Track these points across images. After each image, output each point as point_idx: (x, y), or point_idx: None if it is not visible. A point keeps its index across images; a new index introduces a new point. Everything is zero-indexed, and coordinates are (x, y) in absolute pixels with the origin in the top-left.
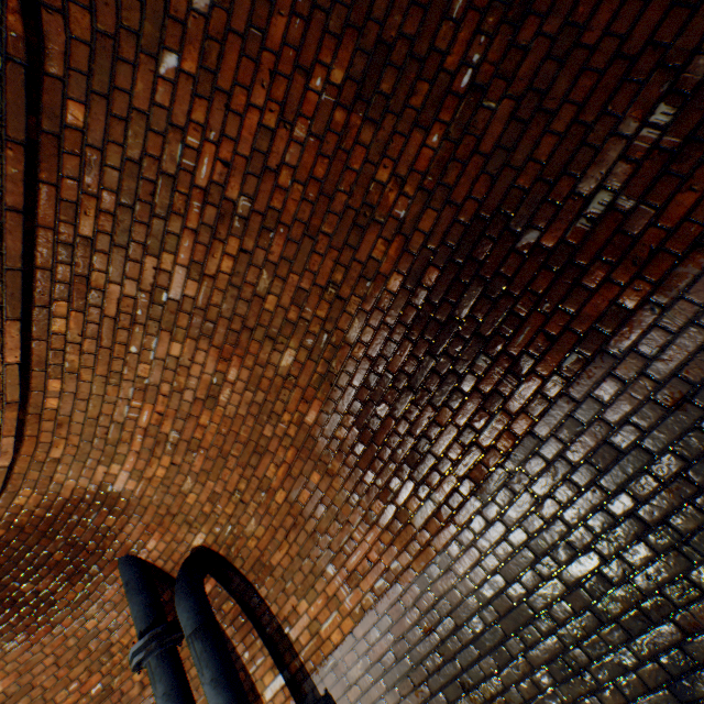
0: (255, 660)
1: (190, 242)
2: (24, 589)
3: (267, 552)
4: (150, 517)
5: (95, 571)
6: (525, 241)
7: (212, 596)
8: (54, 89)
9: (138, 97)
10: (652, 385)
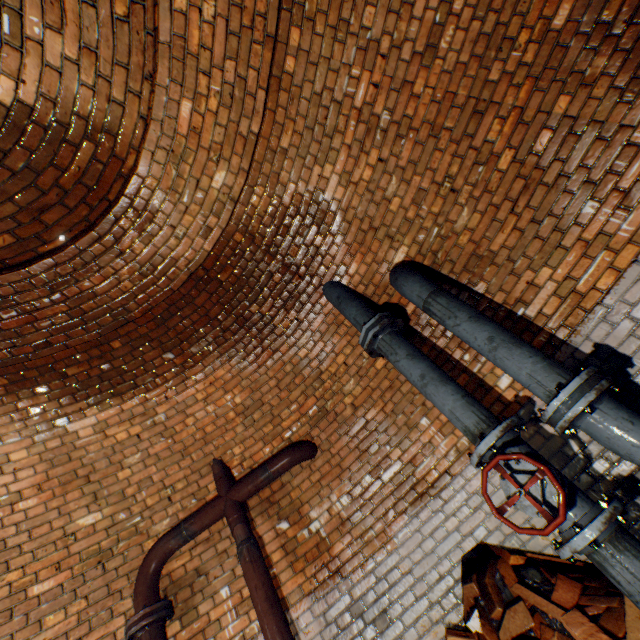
0: (479, 359)
1: None
2: (251, 310)
3: (484, 242)
4: (352, 236)
5: (303, 299)
6: None
7: (416, 315)
8: None
9: None
10: None
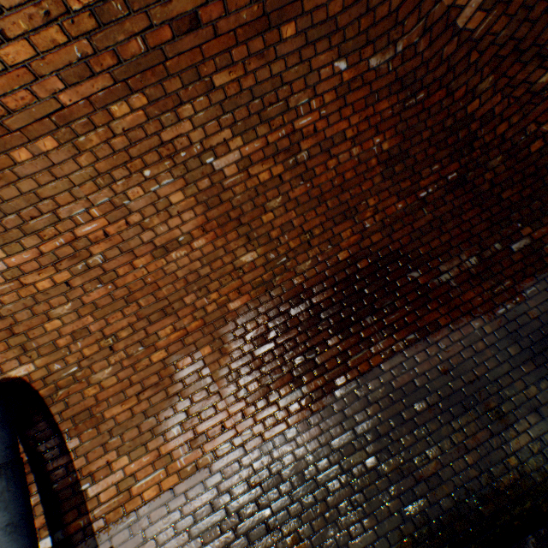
0: None
1: (259, 146)
2: None
3: (105, 404)
4: None
5: None
6: (412, 274)
7: None
8: (296, 10)
9: (316, 59)
10: (438, 360)
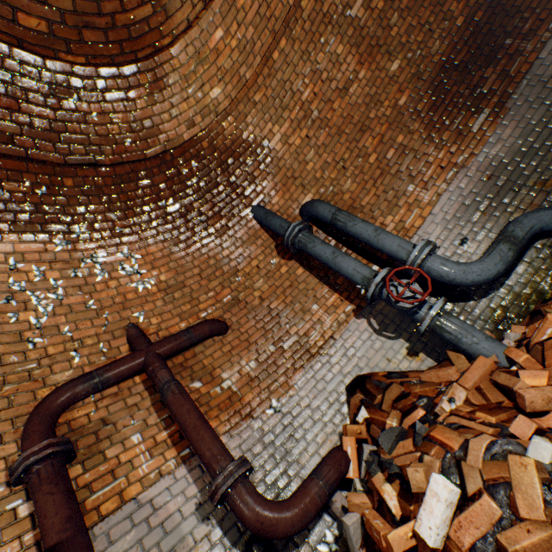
0: None
1: None
2: (194, 206)
3: (358, 200)
4: (279, 178)
5: (236, 212)
6: None
7: None
8: None
9: None
10: None
